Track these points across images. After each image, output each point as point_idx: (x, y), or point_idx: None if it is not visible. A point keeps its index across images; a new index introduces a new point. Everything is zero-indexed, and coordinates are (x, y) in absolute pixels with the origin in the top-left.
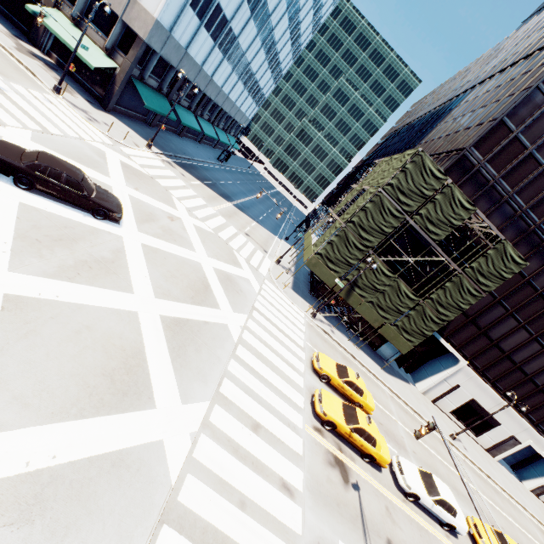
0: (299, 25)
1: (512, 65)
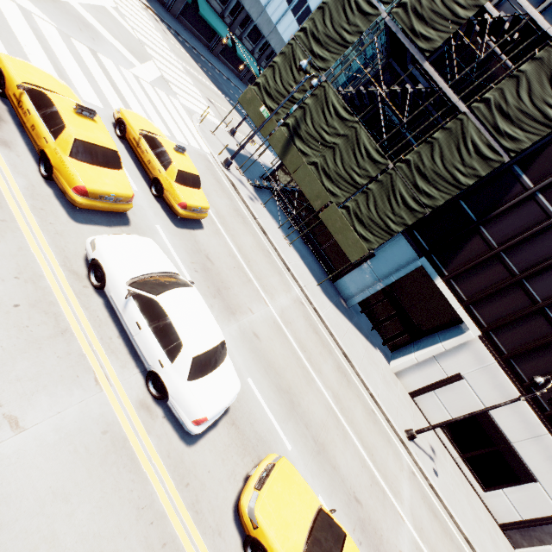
0: None
1: None
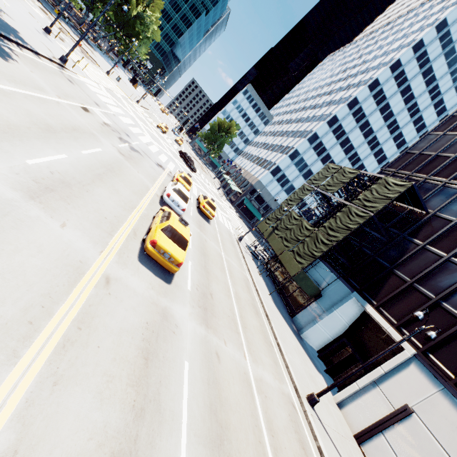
0: None
1: None
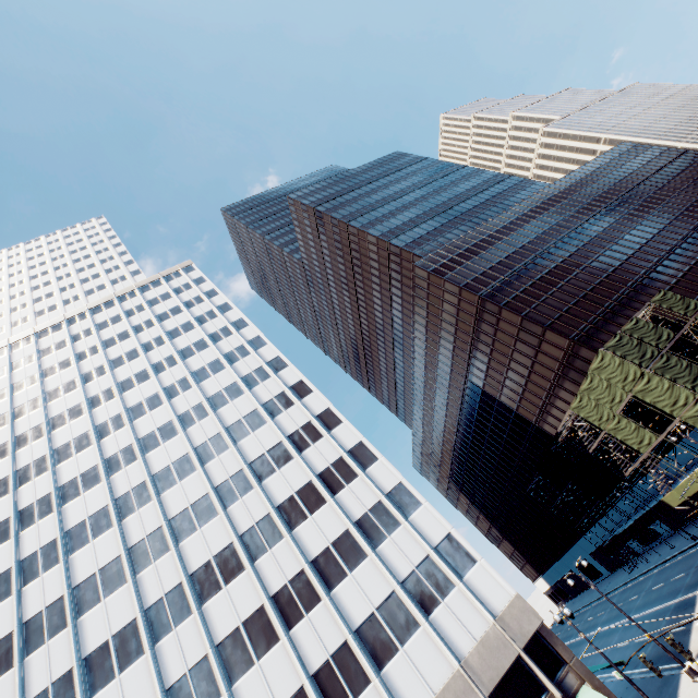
0: None
1: (470, 352)
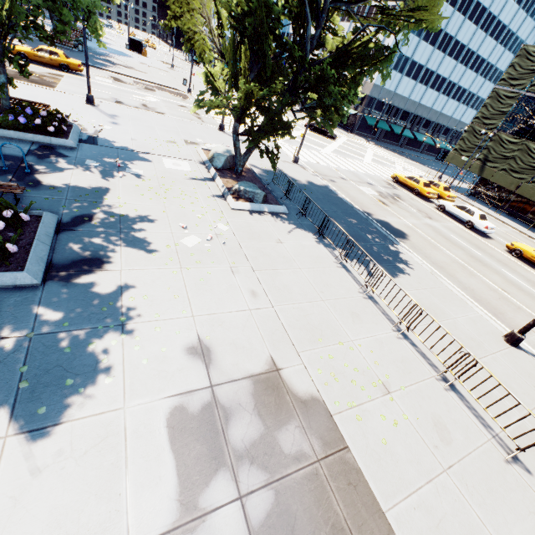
0: (514, 35)
1: None
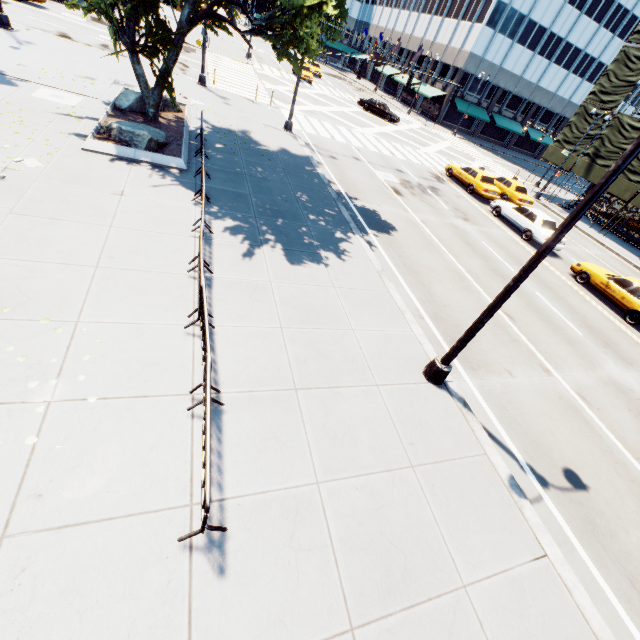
0: None
1: None
